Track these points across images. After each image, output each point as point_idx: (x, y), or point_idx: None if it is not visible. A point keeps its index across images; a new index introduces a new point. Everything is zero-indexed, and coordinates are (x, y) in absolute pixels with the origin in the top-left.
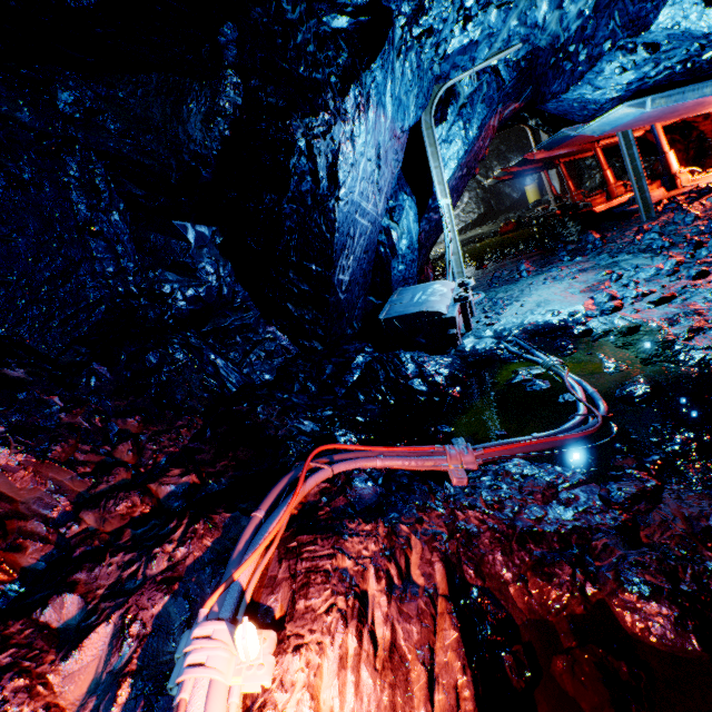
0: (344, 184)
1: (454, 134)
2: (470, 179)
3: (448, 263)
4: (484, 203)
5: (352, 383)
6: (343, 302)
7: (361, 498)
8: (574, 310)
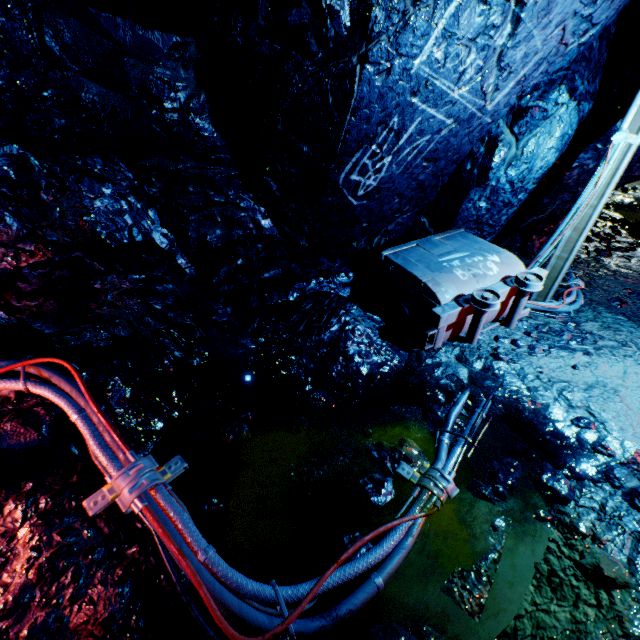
0: (385, 33)
1: None
2: None
3: (556, 236)
4: None
5: (271, 303)
6: (357, 208)
7: (2, 437)
8: (608, 446)
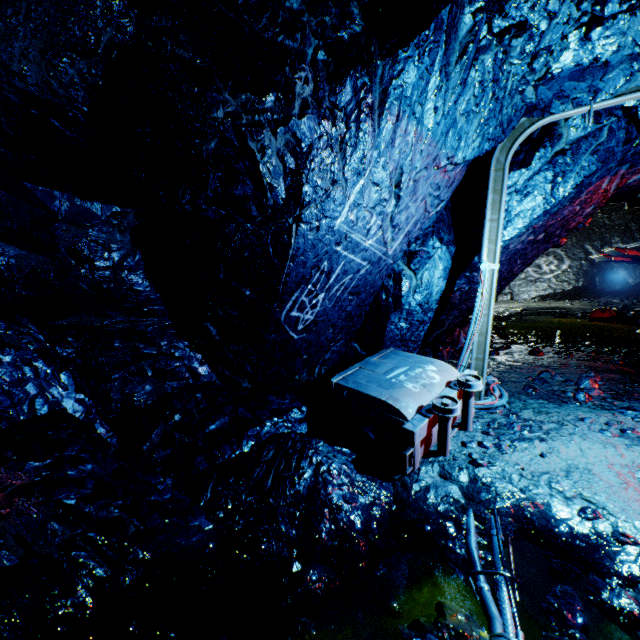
0: (313, 202)
1: (535, 185)
2: (548, 248)
3: (468, 341)
4: (586, 276)
5: (224, 459)
6: (297, 341)
7: None
8: (627, 532)
